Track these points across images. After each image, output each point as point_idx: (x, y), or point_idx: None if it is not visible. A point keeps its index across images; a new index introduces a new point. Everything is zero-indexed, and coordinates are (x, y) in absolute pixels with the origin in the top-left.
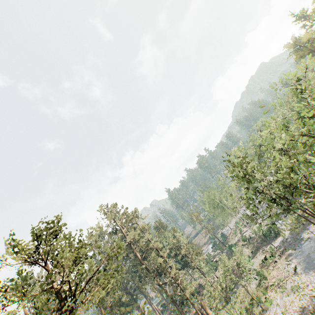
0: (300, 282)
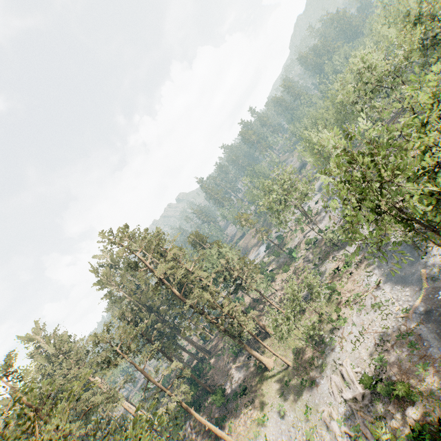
0: (384, 298)
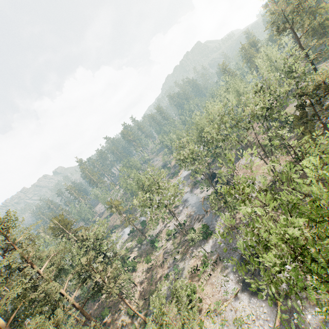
0: (244, 312)
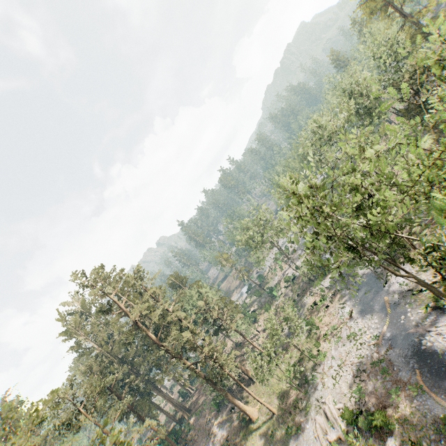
0: (357, 328)
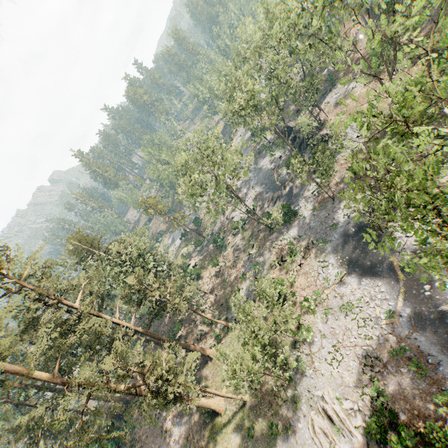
0: (353, 297)
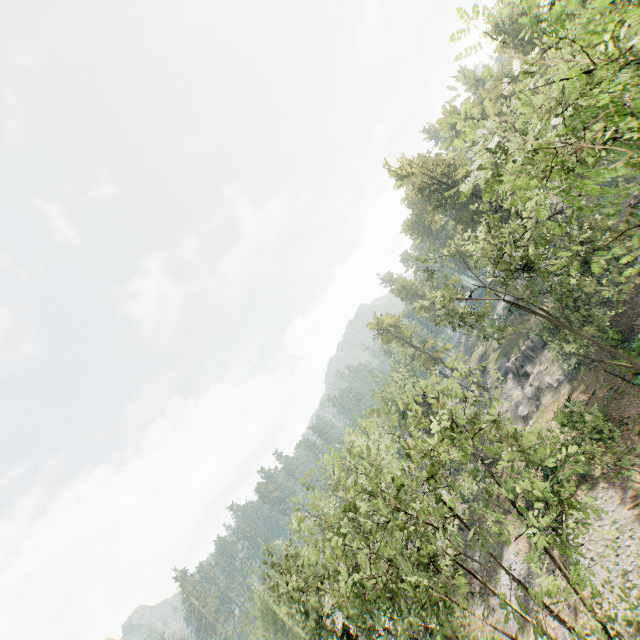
0: None
